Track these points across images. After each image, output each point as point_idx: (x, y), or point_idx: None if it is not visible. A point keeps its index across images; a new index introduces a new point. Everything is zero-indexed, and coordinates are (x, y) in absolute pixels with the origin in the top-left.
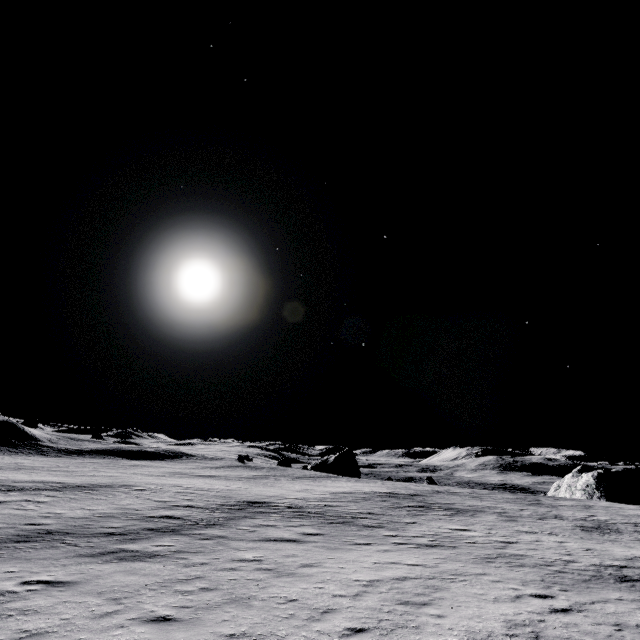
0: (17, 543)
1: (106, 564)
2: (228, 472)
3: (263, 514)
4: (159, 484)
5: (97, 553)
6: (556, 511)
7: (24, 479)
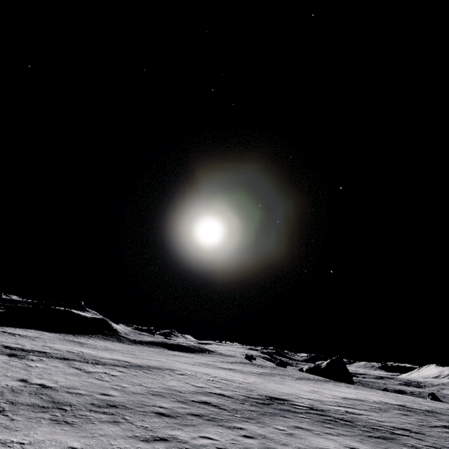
0: (89, 412)
1: None
2: (241, 367)
3: (290, 413)
4: (193, 371)
5: (150, 437)
6: None
7: (107, 357)
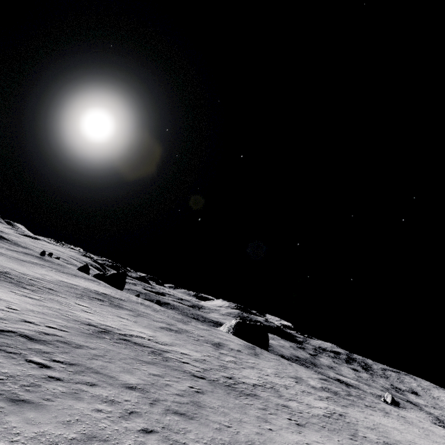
0: None
1: None
2: (15, 254)
3: None
4: None
5: None
6: (180, 324)
7: None
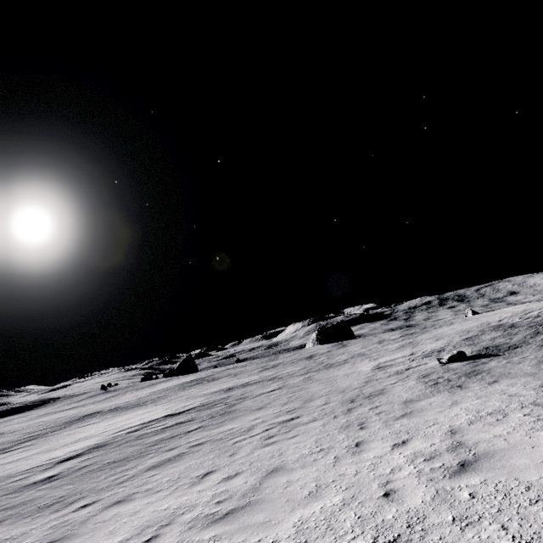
0: None
1: None
2: (88, 401)
3: (91, 418)
4: (26, 425)
5: None
6: (272, 363)
7: None
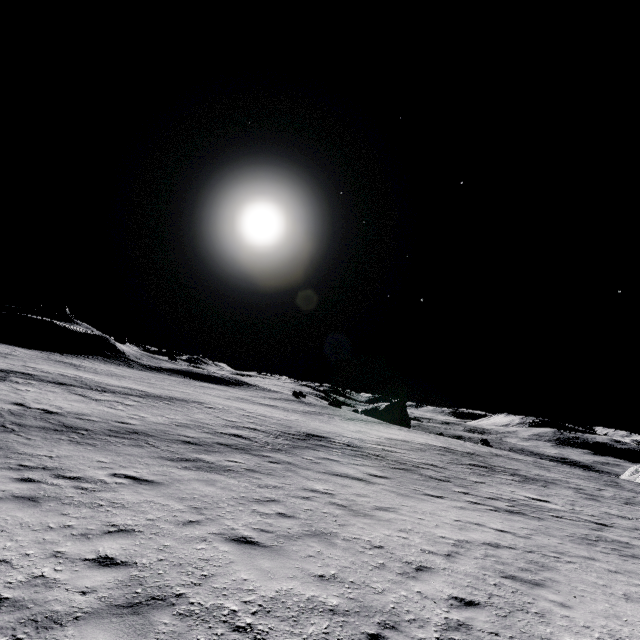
0: (109, 437)
1: (185, 470)
2: (285, 404)
3: (324, 448)
4: (226, 405)
5: (176, 458)
6: None
7: (115, 384)
